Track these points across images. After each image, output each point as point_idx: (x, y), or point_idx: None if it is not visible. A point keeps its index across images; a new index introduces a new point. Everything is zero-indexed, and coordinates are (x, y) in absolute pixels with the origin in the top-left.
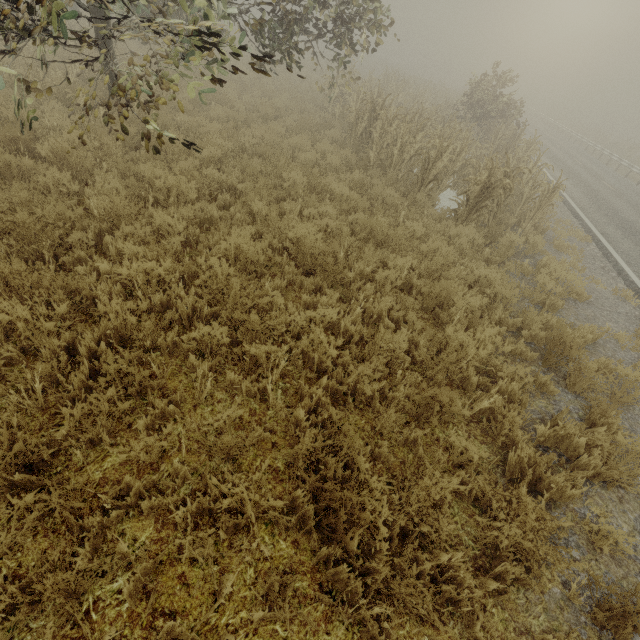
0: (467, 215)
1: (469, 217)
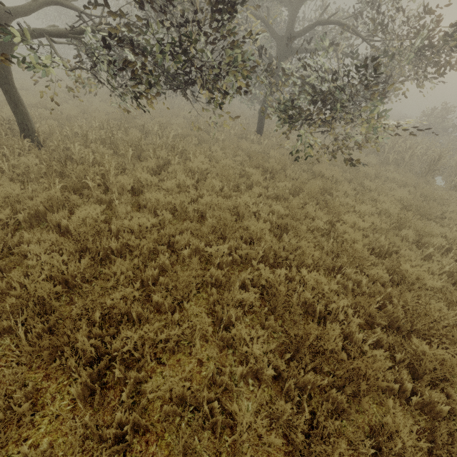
0: None
1: None
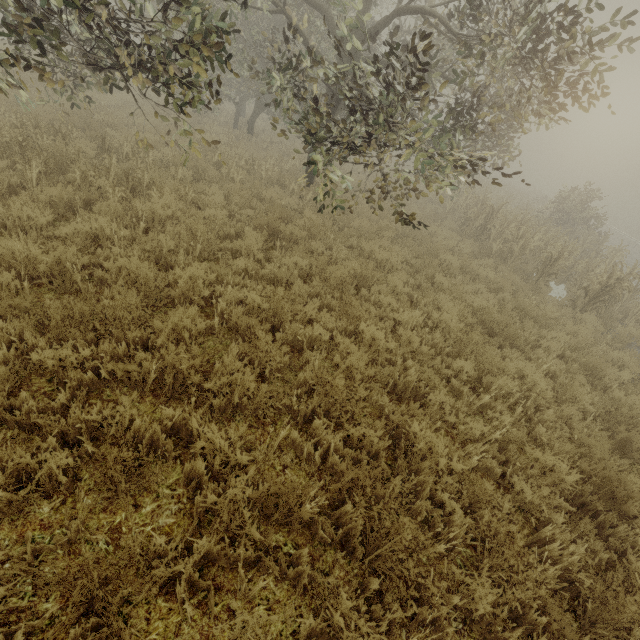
0: (584, 305)
1: (586, 307)
